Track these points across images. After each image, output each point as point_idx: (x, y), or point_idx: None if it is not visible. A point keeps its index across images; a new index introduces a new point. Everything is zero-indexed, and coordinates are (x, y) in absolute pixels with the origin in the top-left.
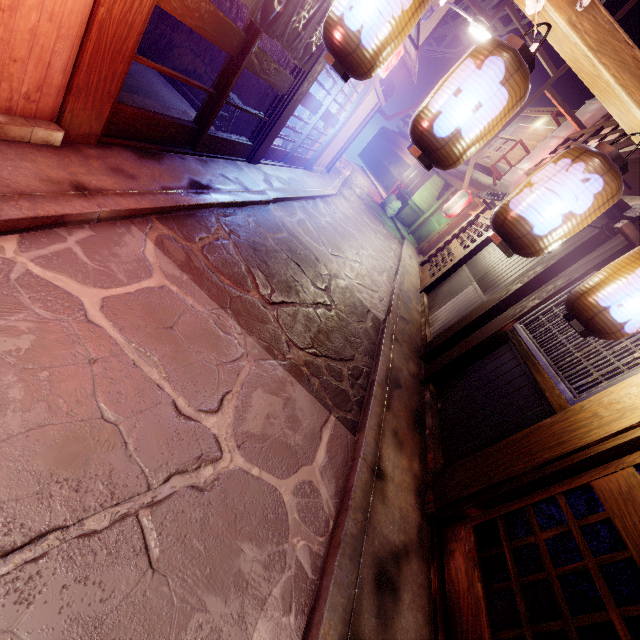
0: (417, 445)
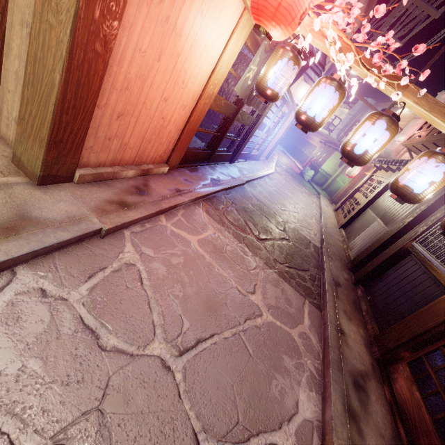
0: (359, 320)
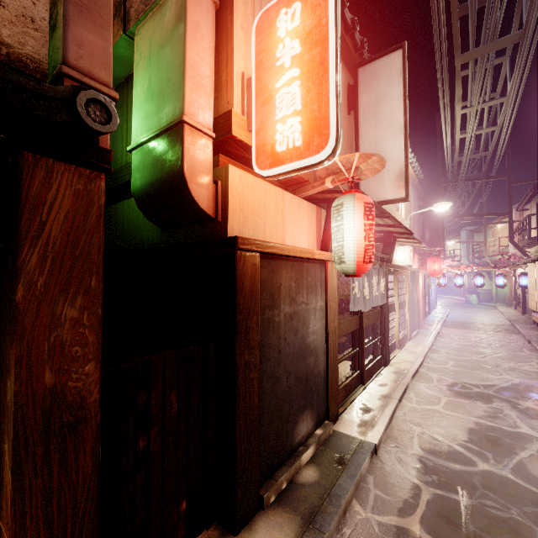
0: None
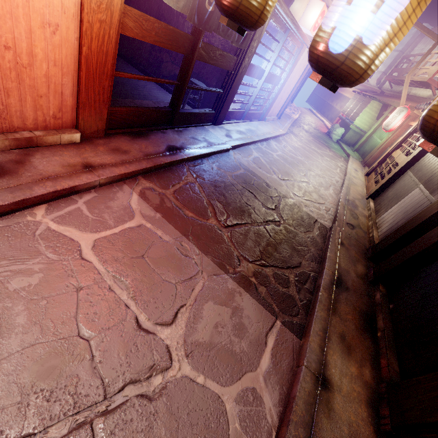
0: (368, 349)
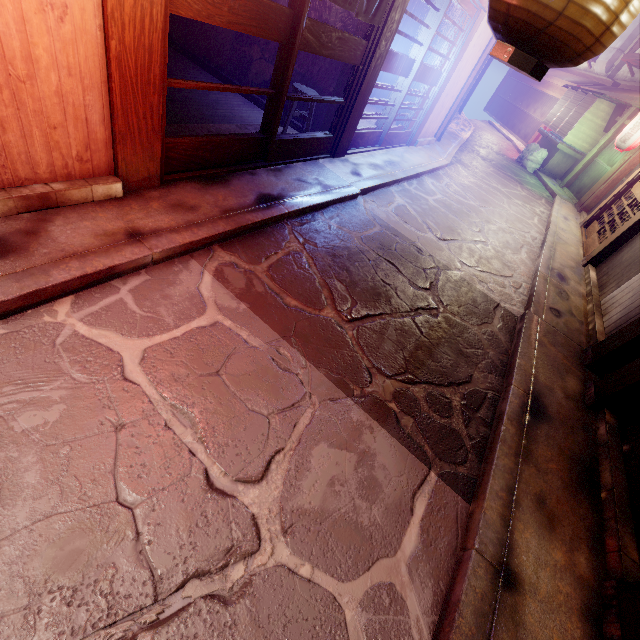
0: (583, 520)
